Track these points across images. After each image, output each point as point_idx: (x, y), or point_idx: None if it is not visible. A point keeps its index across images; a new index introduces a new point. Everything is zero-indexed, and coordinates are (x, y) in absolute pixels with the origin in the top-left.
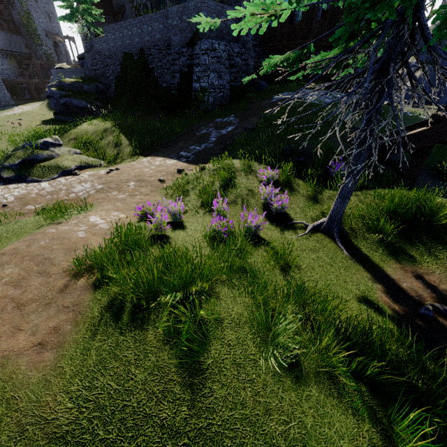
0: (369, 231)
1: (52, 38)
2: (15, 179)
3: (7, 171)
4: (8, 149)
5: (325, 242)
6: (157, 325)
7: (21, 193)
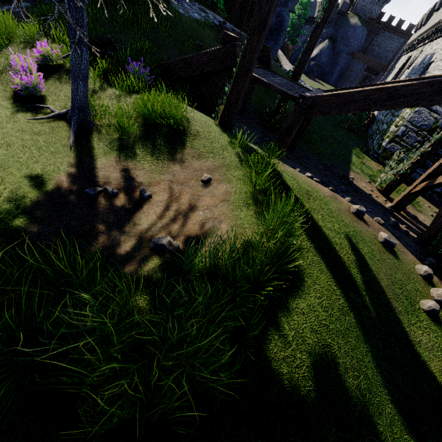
0: (117, 129)
1: None
2: None
3: None
4: None
5: (60, 129)
6: None
7: None
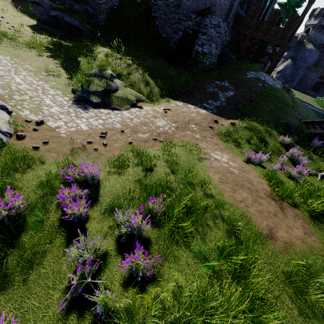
0: None
1: None
2: (100, 105)
3: (94, 96)
4: (45, 63)
5: None
6: None
7: (118, 119)
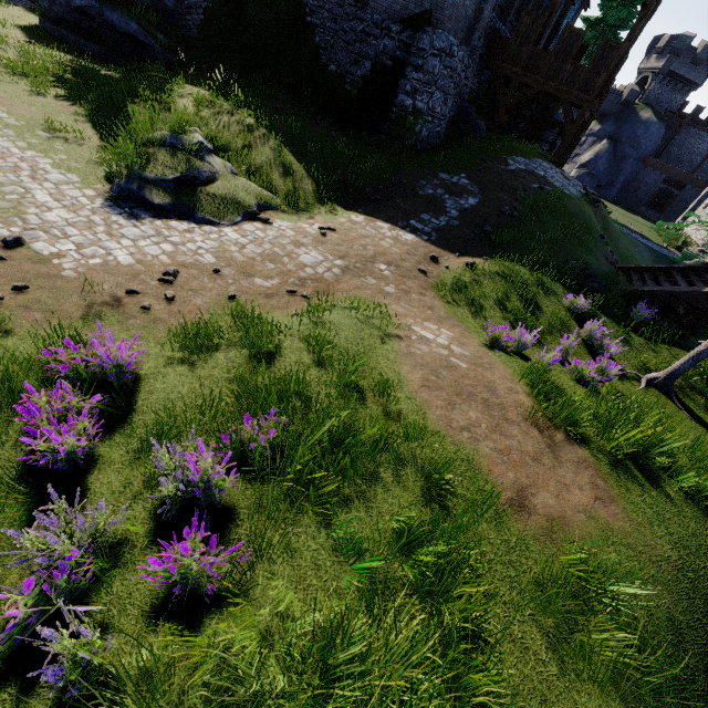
0: (693, 392)
1: None
2: (171, 211)
3: (156, 191)
4: (48, 110)
5: (662, 398)
6: (667, 482)
7: (211, 245)
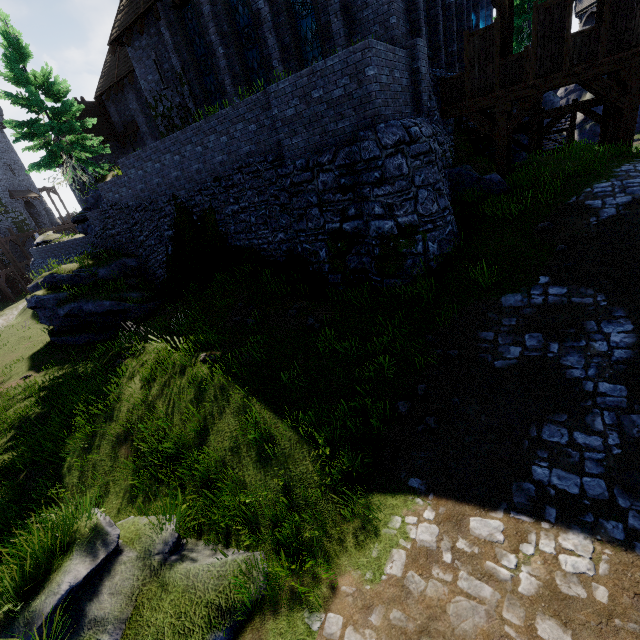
0: None
1: (22, 198)
2: None
3: None
4: None
5: None
6: None
7: None
